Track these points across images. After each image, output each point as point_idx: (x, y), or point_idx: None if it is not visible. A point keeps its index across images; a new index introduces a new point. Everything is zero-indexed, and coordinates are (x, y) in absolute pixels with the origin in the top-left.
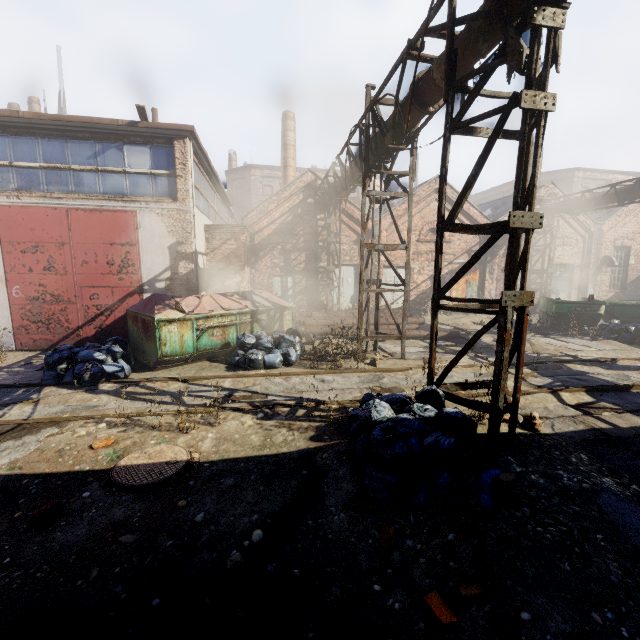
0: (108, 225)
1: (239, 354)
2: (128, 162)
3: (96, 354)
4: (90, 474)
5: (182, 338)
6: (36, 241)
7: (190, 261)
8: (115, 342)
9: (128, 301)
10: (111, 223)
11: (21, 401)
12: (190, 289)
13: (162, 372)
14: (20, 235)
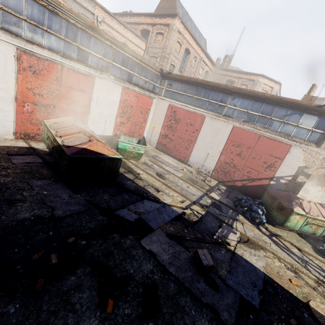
0: (274, 147)
1: (324, 246)
2: (302, 122)
3: (259, 210)
4: (297, 299)
5: (297, 222)
6: (240, 143)
7: (306, 177)
8: (259, 203)
9: (262, 180)
10: (276, 147)
11: (237, 220)
12: (297, 189)
13: (278, 230)
14: (235, 139)
